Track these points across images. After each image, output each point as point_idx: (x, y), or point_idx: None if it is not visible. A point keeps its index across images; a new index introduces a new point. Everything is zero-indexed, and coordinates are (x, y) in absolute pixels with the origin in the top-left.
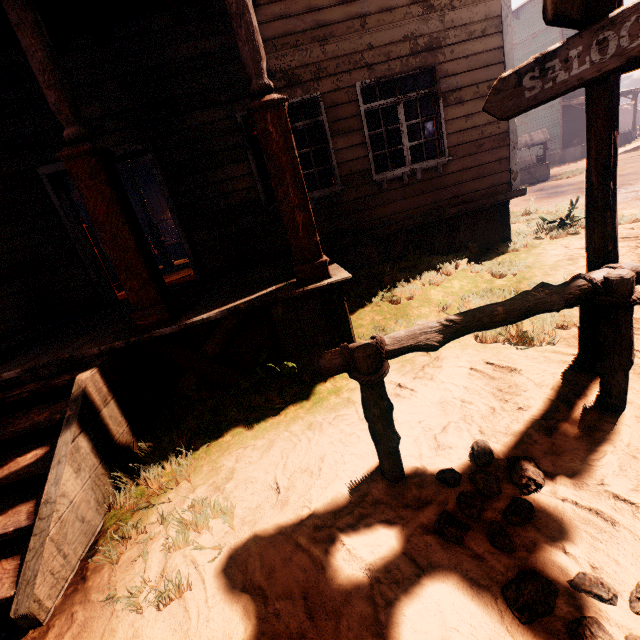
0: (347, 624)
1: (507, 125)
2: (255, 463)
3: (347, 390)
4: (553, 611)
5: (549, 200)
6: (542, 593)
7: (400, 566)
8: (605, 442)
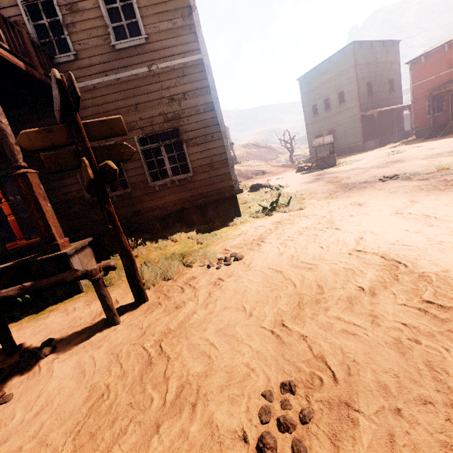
0: None
1: (226, 155)
2: None
3: (56, 310)
4: None
5: (307, 185)
6: None
7: None
8: (87, 340)
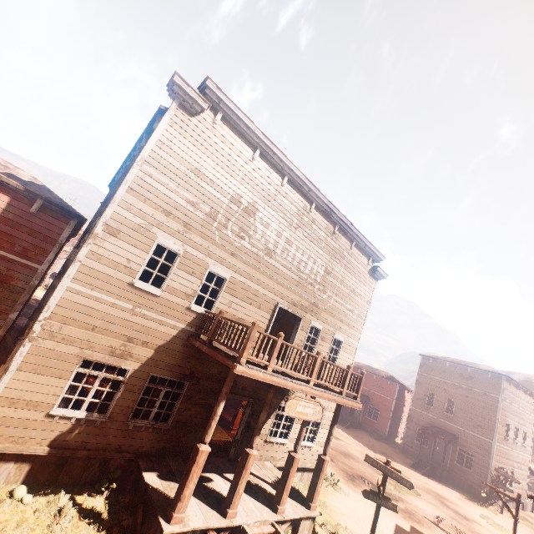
0: None
1: None
2: None
3: None
4: None
5: None
6: None
7: None
8: None
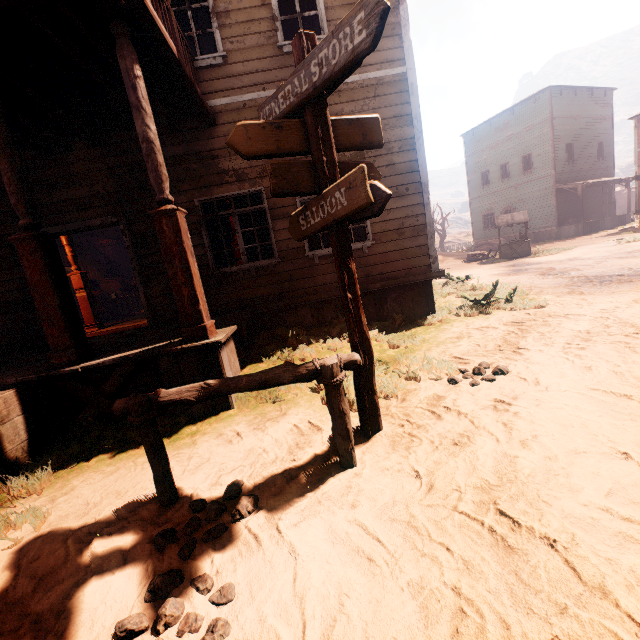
0: (50, 595)
1: (425, 219)
2: (93, 484)
3: (201, 433)
4: (168, 596)
5: (507, 277)
6: (167, 582)
7: (111, 562)
8: (315, 490)
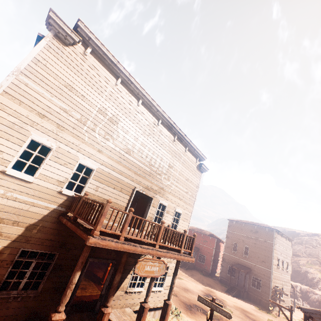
0: None
1: None
2: None
3: None
4: None
5: None
6: None
7: None
8: None
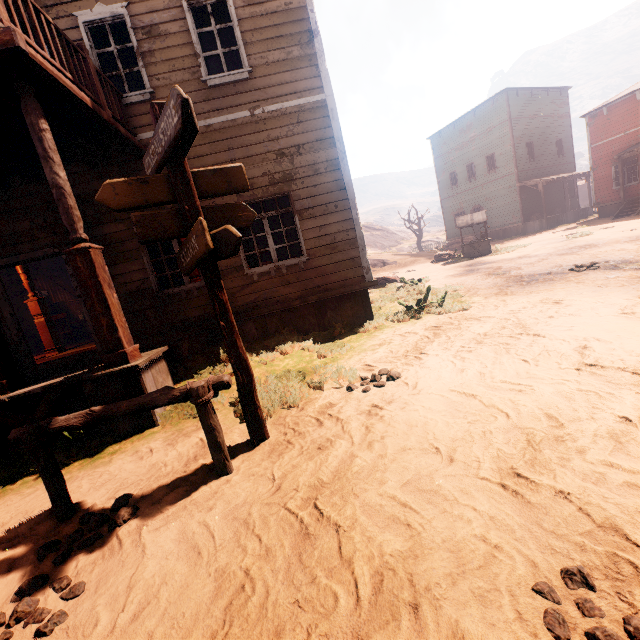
0: None
1: (355, 233)
2: (10, 505)
3: (121, 452)
4: (30, 596)
5: (458, 278)
6: (30, 585)
7: None
8: (187, 497)
